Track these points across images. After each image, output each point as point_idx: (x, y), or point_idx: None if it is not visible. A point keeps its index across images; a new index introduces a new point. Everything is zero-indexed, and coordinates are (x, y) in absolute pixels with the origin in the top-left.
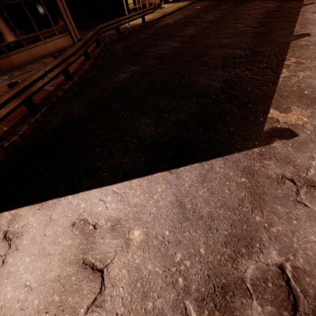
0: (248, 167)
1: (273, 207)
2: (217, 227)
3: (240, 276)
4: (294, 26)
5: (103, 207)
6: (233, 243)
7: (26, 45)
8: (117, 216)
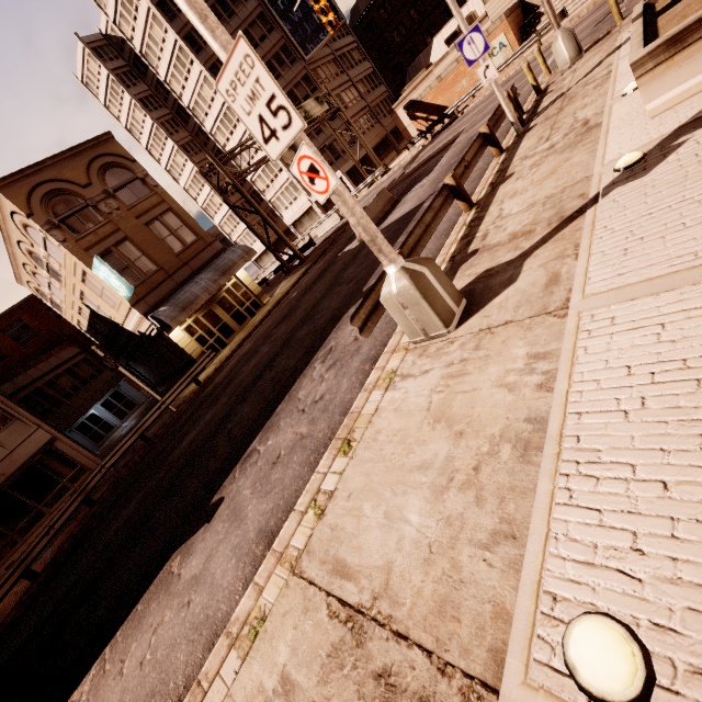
0: None
1: None
2: None
3: None
4: (249, 446)
5: None
6: None
7: (23, 537)
8: None
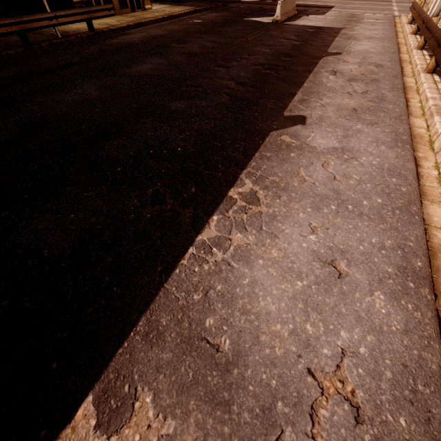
0: None
1: None
2: None
3: None
4: (293, 96)
5: None
6: None
7: None
8: None
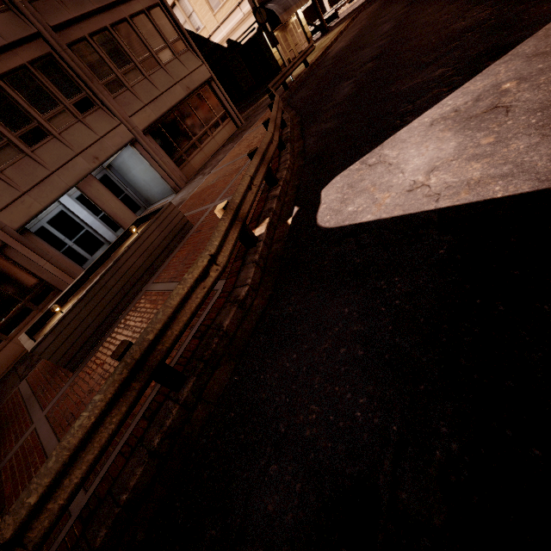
0: None
1: None
2: None
3: None
4: None
5: (451, 106)
6: None
7: (200, 145)
8: (473, 97)
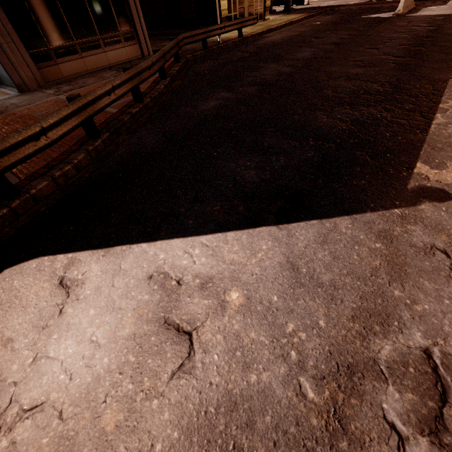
0: (385, 230)
1: (418, 282)
2: (343, 298)
3: (372, 357)
4: None
5: (190, 261)
6: (364, 318)
7: (81, 52)
8: (208, 272)
